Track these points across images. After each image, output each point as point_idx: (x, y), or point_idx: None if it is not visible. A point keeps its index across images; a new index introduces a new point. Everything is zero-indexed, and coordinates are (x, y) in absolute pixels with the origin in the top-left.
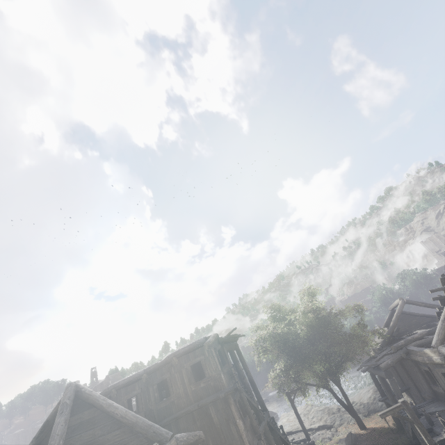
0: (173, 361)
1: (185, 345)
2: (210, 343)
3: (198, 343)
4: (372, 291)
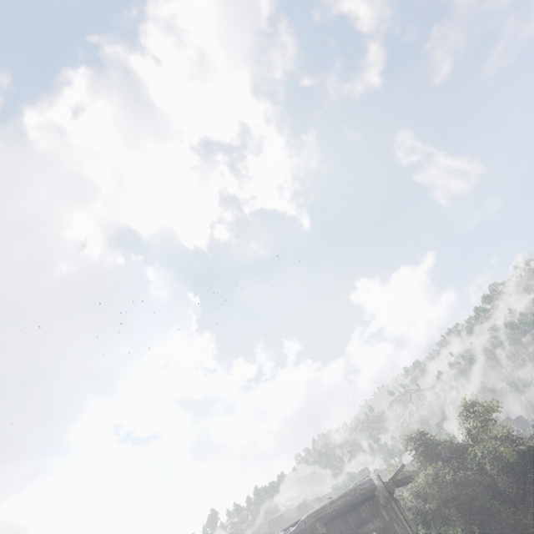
0: (316, 531)
1: (335, 497)
2: (385, 490)
3: (362, 492)
4: (531, 421)
